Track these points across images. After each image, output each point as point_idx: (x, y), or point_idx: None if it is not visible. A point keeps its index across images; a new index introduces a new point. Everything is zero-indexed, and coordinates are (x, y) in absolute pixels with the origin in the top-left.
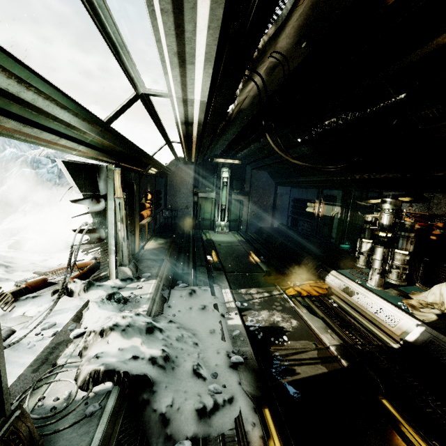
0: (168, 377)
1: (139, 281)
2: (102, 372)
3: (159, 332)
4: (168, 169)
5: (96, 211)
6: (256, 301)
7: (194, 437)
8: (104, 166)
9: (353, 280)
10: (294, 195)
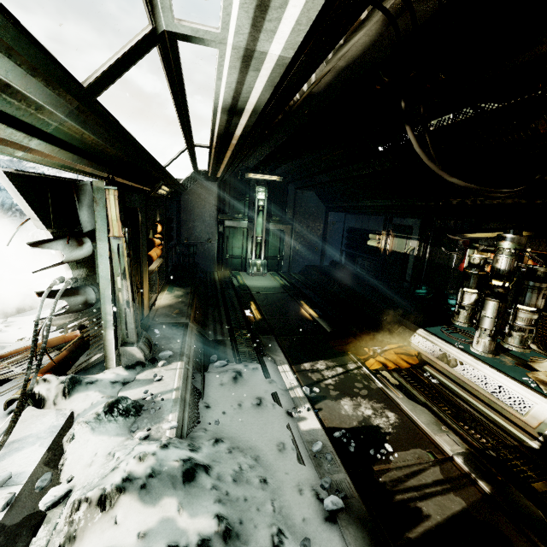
0: None
1: (154, 365)
2: None
3: (205, 474)
4: (183, 188)
5: (77, 259)
6: (330, 382)
7: None
8: (86, 183)
9: (452, 343)
10: (350, 224)
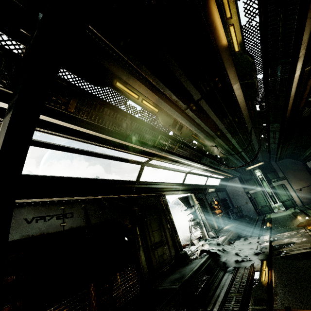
0: (225, 254)
1: (218, 238)
2: (202, 250)
3: (222, 246)
4: (223, 186)
5: (192, 212)
6: (284, 236)
7: (234, 267)
8: (189, 195)
9: None
10: None
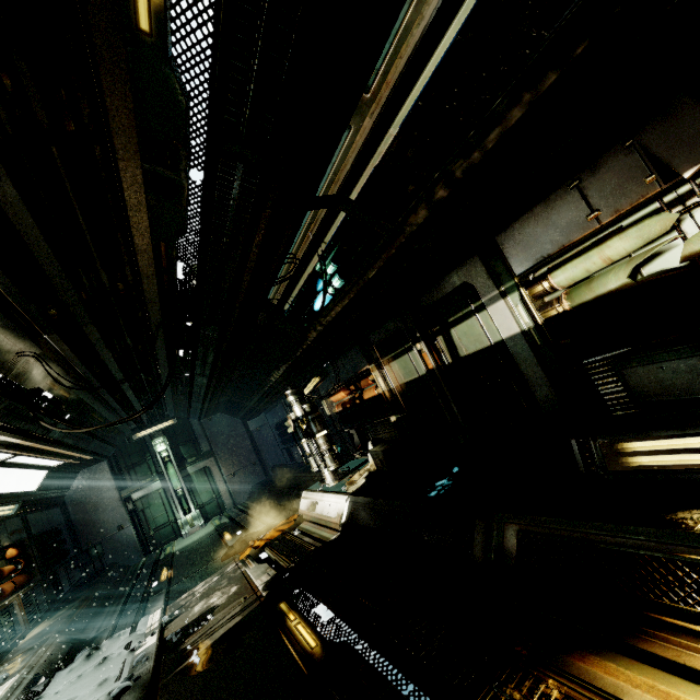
0: None
1: None
2: None
3: None
4: (55, 490)
5: None
6: (197, 597)
7: None
8: None
9: (316, 490)
10: (271, 421)
